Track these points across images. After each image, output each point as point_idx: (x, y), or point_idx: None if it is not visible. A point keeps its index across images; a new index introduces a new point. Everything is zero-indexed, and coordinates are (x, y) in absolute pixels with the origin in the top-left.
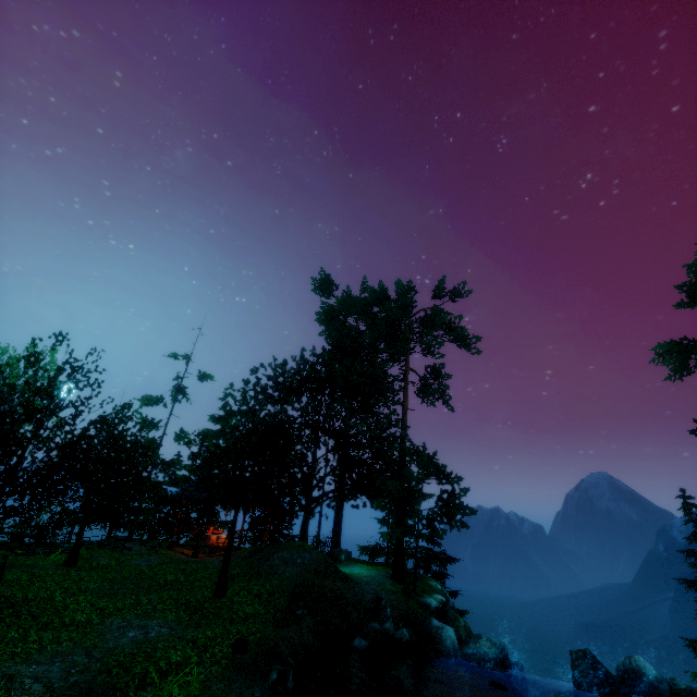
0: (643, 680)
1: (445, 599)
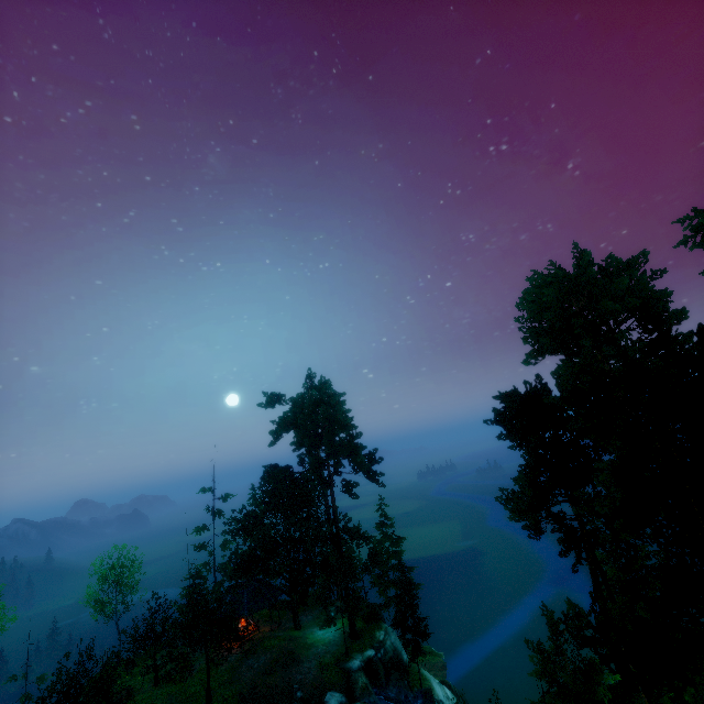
0: None
1: (375, 652)
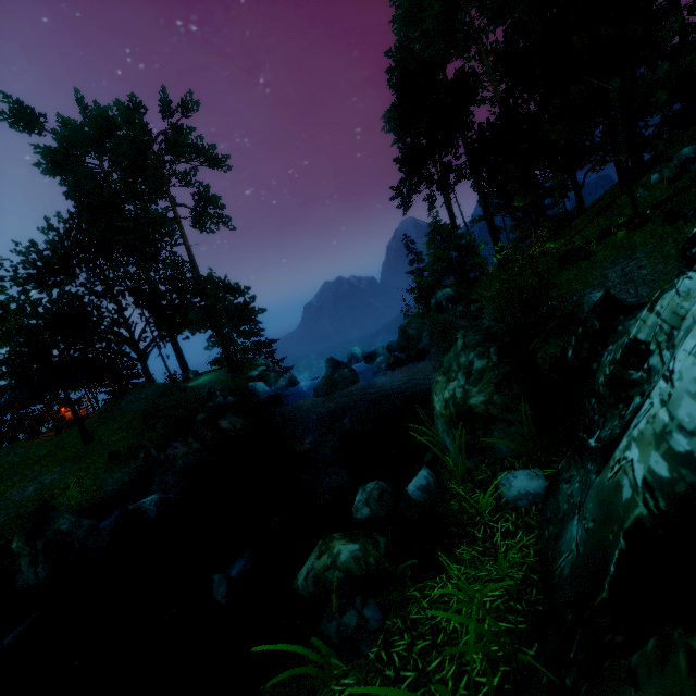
0: (356, 357)
1: (267, 367)
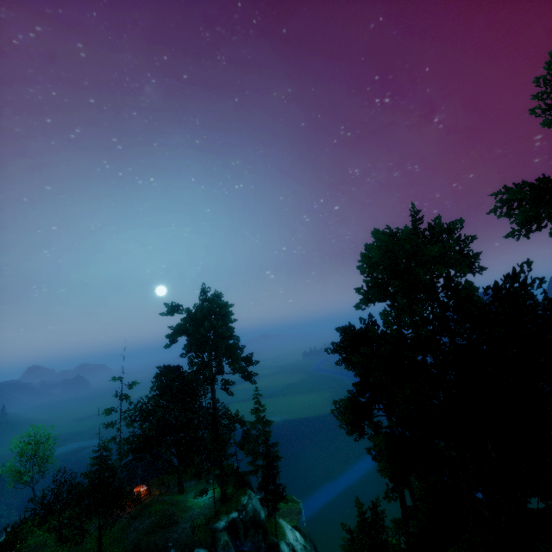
0: None
1: (238, 514)
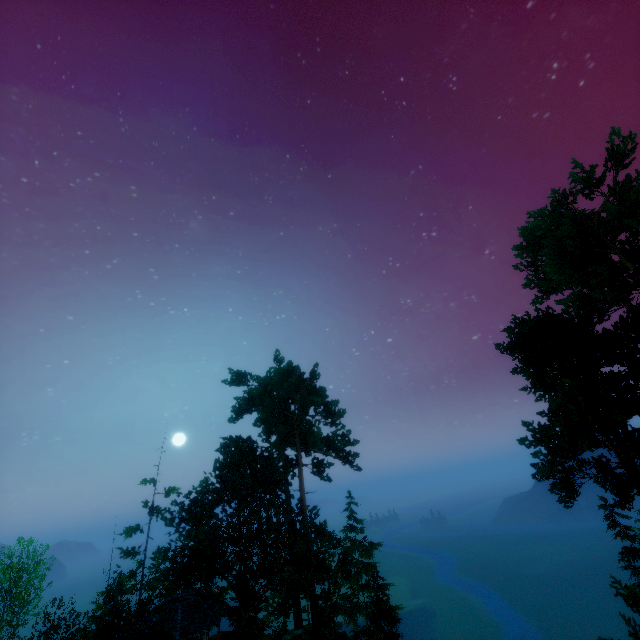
0: None
1: None
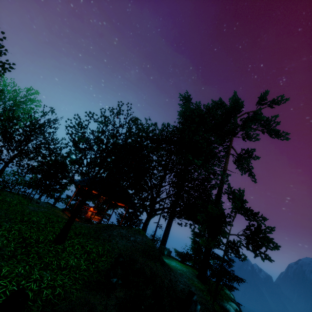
0: None
1: (239, 309)
